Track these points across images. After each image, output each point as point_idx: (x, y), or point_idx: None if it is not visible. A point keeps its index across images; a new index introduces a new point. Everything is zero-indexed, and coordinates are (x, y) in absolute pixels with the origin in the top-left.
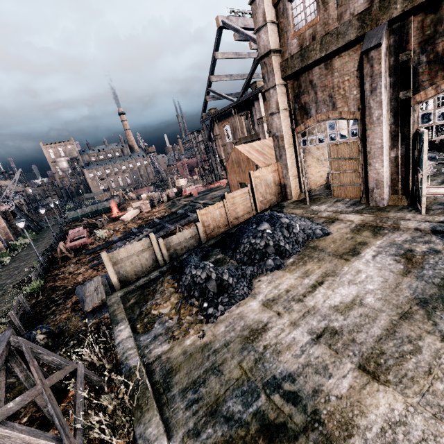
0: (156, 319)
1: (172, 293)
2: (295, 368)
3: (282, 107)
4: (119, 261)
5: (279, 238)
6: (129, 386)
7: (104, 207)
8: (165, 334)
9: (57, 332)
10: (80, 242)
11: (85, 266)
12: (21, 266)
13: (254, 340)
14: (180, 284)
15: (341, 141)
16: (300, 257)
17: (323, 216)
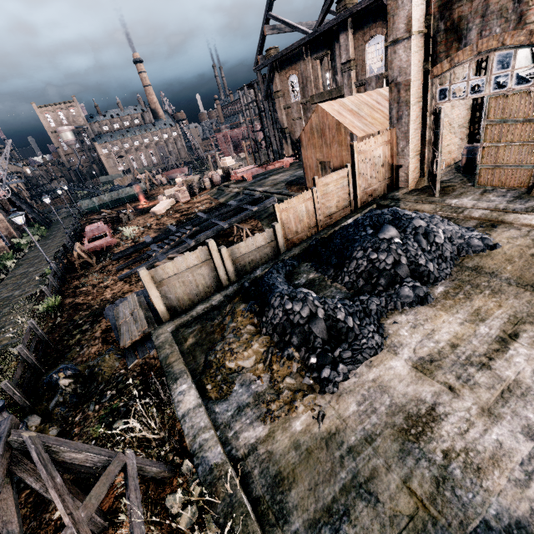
0: (234, 377)
1: (253, 336)
2: (525, 511)
3: (415, 28)
4: (166, 282)
5: (417, 252)
6: (215, 504)
7: (127, 195)
8: (254, 405)
9: (87, 375)
10: (102, 243)
11: (113, 277)
12: (29, 272)
13: (420, 437)
14: (264, 321)
15: (517, 89)
16: (456, 285)
17: (475, 217)
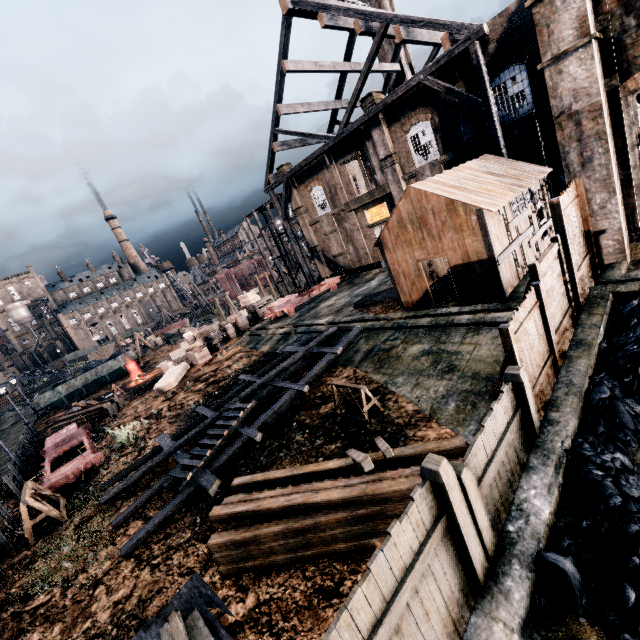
0: None
1: None
2: None
3: (591, 31)
4: None
5: None
6: None
7: (110, 371)
8: None
9: None
10: (78, 466)
11: (107, 549)
12: None
13: None
14: None
15: None
16: None
17: None
